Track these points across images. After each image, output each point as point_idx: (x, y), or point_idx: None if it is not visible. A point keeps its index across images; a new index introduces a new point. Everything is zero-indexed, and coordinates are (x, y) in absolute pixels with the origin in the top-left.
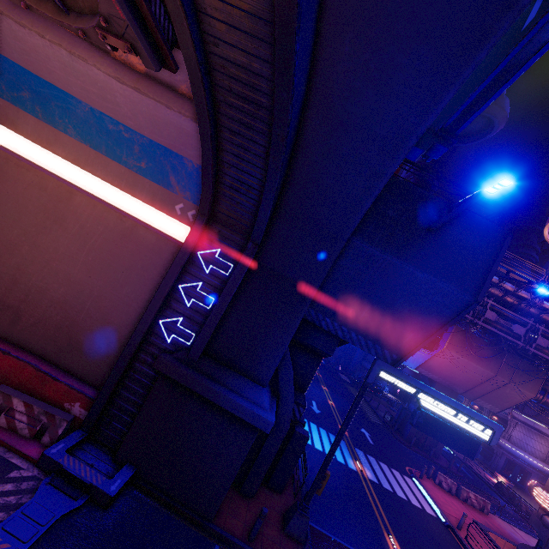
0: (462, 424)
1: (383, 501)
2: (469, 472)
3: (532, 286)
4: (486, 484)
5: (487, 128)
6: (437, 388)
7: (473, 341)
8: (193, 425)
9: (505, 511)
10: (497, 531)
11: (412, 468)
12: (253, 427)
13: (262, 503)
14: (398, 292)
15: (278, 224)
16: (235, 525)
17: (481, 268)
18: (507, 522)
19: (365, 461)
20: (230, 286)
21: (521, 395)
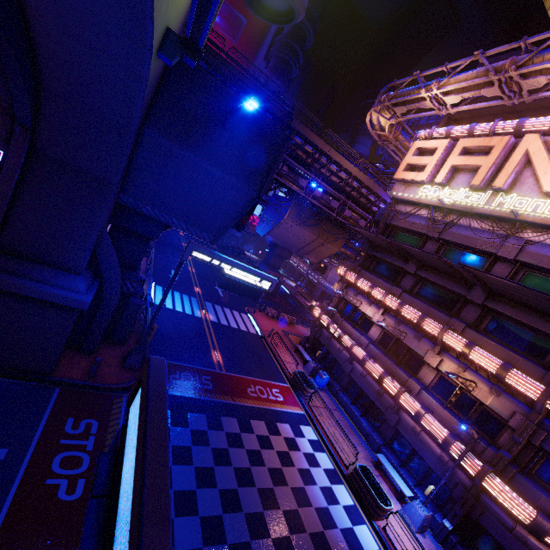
0: (253, 281)
1: (217, 332)
2: (295, 302)
3: (348, 169)
4: (303, 308)
5: (292, 12)
6: (278, 250)
7: (303, 214)
8: (5, 314)
9: (308, 321)
10: (296, 333)
11: (250, 308)
12: (72, 308)
13: (104, 354)
14: (202, 186)
15: (48, 106)
16: (75, 373)
17: (265, 169)
18: (305, 327)
19: (212, 310)
20: (6, 179)
21: (331, 251)
